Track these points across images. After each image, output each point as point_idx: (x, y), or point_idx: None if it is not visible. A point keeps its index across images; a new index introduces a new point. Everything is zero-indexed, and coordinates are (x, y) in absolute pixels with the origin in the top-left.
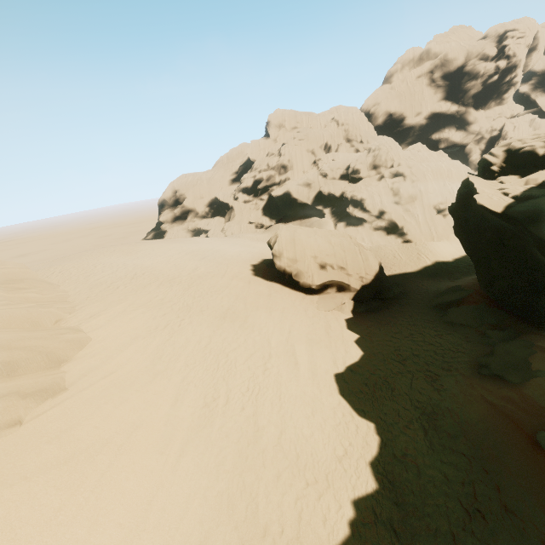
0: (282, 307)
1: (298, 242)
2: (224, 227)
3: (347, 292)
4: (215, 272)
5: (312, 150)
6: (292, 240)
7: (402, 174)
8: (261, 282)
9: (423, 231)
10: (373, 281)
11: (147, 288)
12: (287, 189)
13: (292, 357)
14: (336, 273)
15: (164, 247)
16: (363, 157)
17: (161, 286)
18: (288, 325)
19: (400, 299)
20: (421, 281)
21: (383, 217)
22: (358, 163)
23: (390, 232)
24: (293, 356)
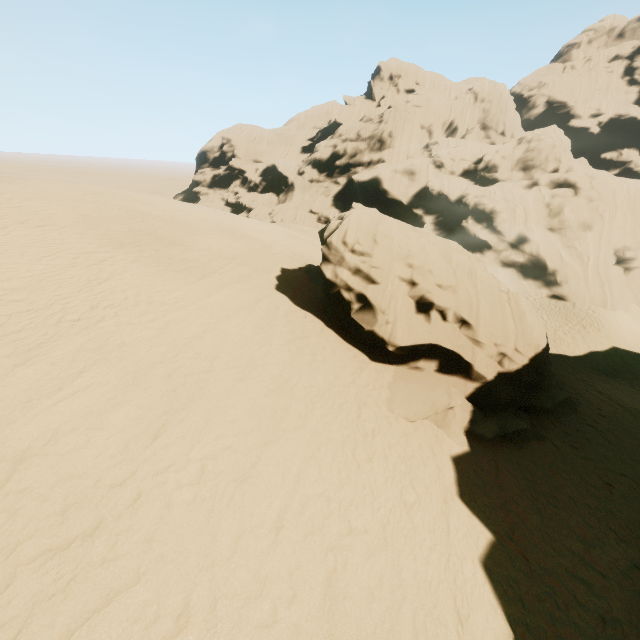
0: (305, 385)
1: (382, 241)
2: (273, 209)
3: (461, 378)
4: (200, 262)
5: (428, 126)
6: (370, 234)
7: (572, 186)
8: (283, 306)
9: (591, 286)
10: (524, 369)
11: (7, 255)
12: (377, 173)
13: (267, 635)
14: (449, 332)
15: (147, 201)
16: (508, 148)
17: (46, 259)
18: (301, 453)
19: (565, 418)
20: (592, 381)
21: (523, 247)
22: (498, 155)
23: (529, 275)
24: (272, 629)
